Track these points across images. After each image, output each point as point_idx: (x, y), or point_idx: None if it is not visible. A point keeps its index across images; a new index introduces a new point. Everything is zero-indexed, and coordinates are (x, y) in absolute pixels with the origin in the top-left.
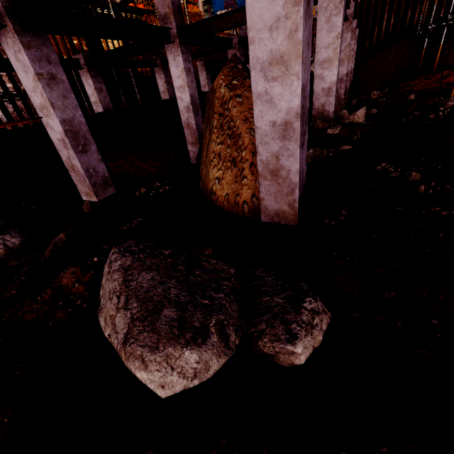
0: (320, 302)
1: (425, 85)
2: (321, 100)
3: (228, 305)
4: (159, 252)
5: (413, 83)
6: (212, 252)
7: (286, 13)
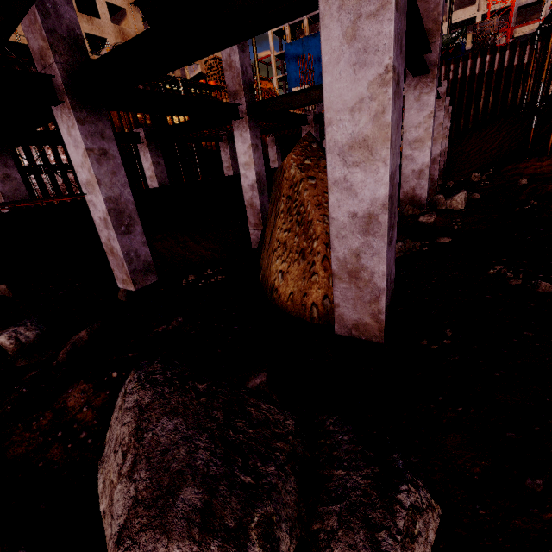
0: (423, 490)
1: (538, 168)
2: (411, 183)
3: (281, 484)
4: (192, 385)
5: (523, 165)
6: (266, 379)
7: (372, 94)
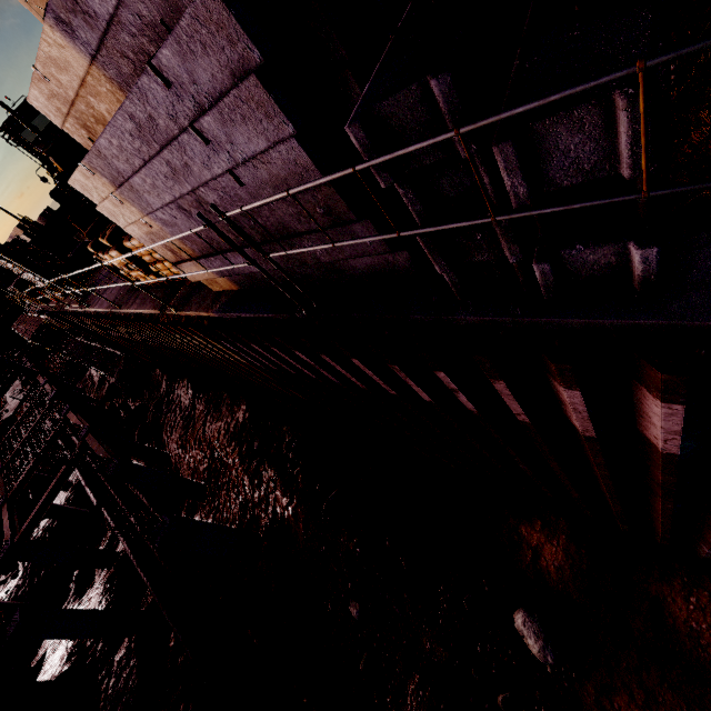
0: None
1: None
2: None
3: None
4: None
5: None
6: None
7: None
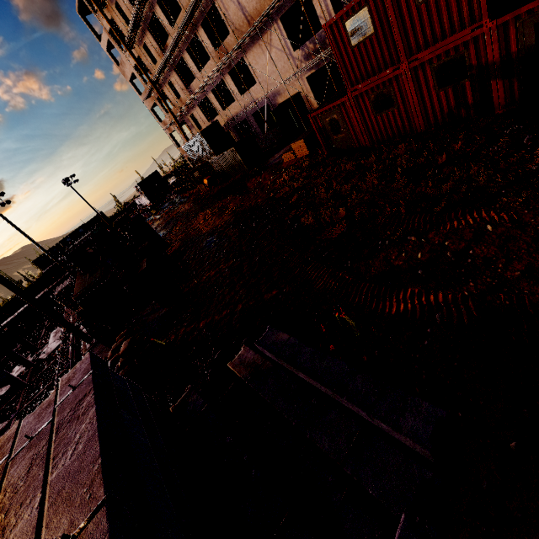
0: None
1: None
2: None
3: None
4: None
5: None
6: None
7: None
